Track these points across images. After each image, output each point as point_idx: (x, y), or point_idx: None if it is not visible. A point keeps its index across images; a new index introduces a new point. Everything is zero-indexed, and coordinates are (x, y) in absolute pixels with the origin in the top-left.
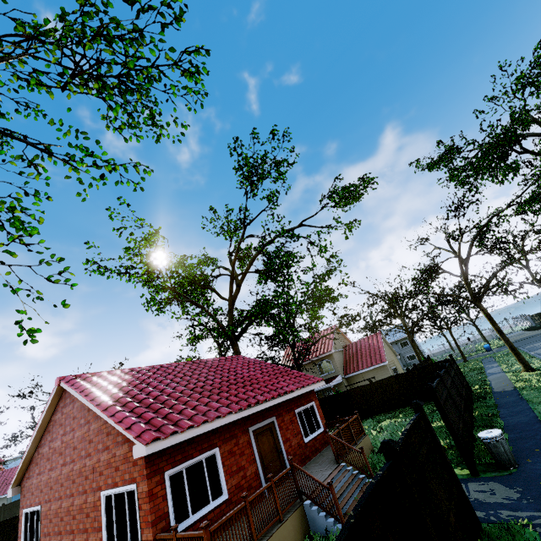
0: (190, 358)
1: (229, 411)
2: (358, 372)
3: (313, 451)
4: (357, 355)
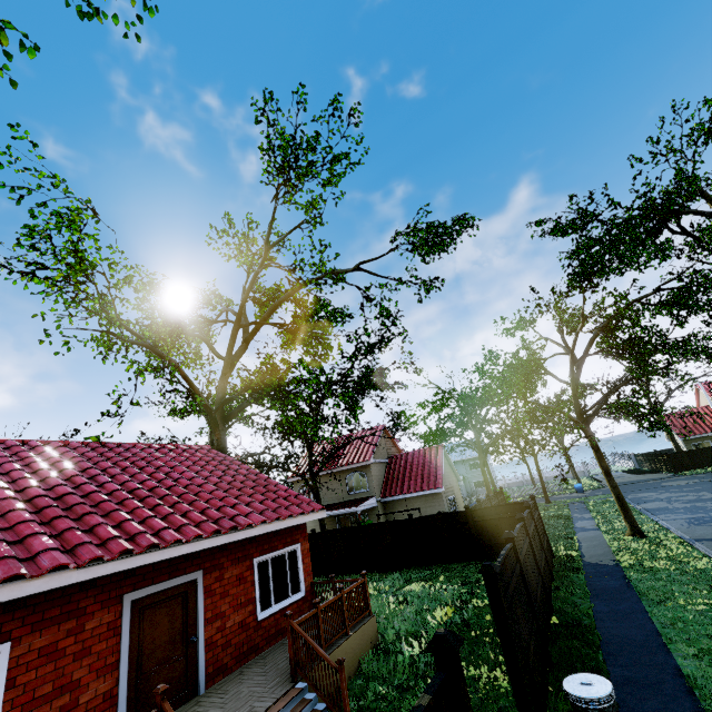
0: (97, 438)
1: (57, 564)
2: (401, 496)
3: (270, 636)
4: (404, 472)
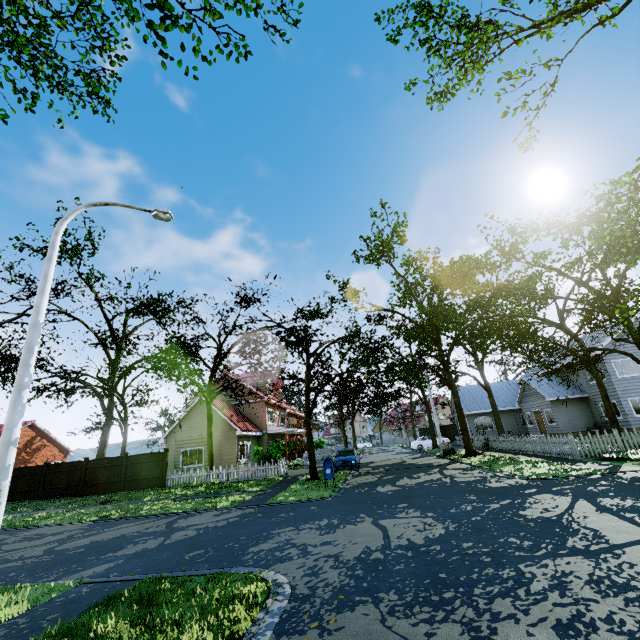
0: None
1: None
2: None
3: None
4: None
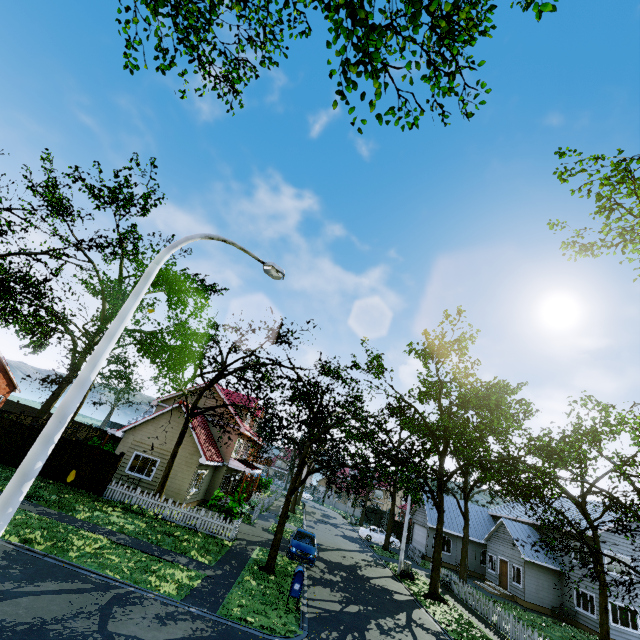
0: None
1: None
2: None
3: None
4: None
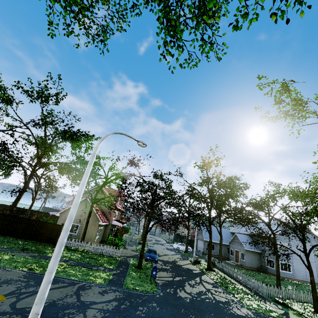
0: None
1: None
2: None
3: None
4: None
